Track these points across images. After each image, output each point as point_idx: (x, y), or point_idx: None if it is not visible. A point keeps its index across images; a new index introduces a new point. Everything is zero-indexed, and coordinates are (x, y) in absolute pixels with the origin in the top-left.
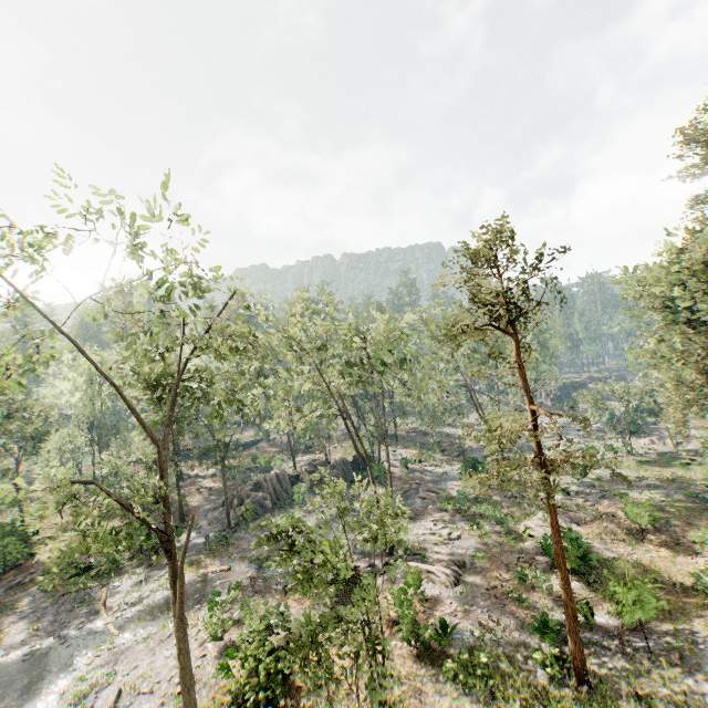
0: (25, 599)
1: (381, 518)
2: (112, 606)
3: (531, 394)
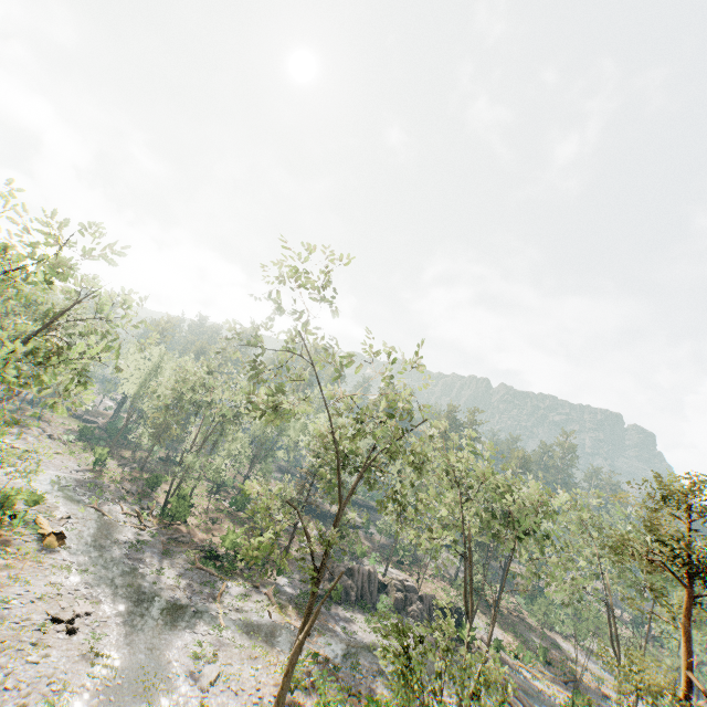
0: (176, 553)
1: (485, 678)
2: (224, 601)
3: (688, 657)
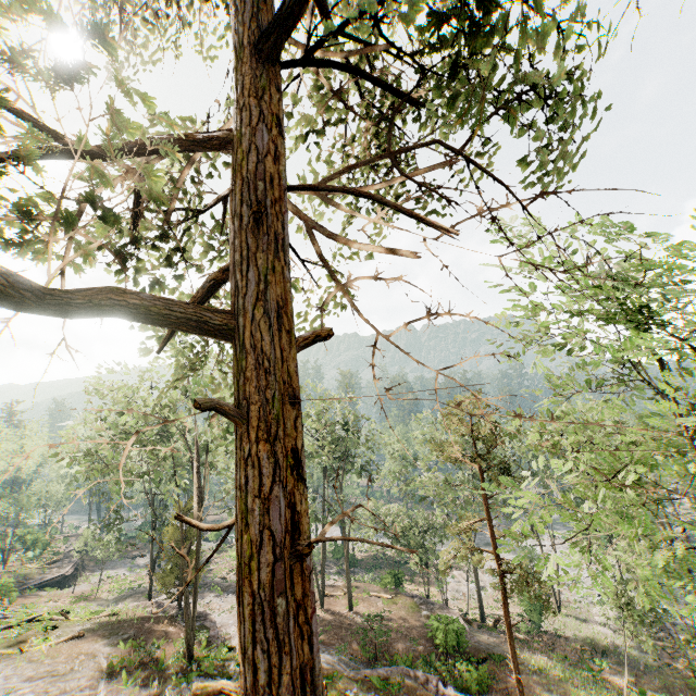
0: None
1: None
2: None
3: None
